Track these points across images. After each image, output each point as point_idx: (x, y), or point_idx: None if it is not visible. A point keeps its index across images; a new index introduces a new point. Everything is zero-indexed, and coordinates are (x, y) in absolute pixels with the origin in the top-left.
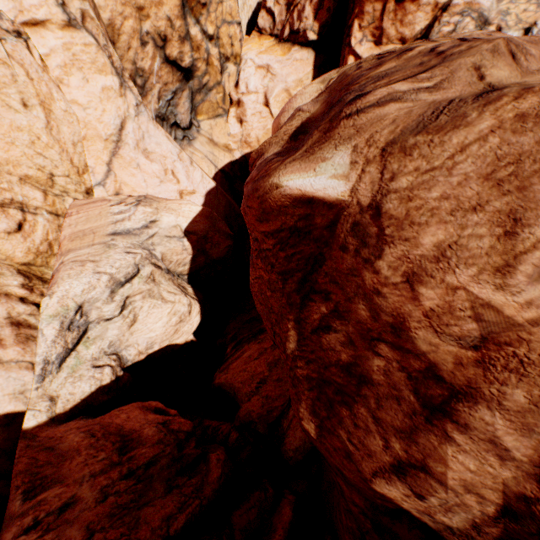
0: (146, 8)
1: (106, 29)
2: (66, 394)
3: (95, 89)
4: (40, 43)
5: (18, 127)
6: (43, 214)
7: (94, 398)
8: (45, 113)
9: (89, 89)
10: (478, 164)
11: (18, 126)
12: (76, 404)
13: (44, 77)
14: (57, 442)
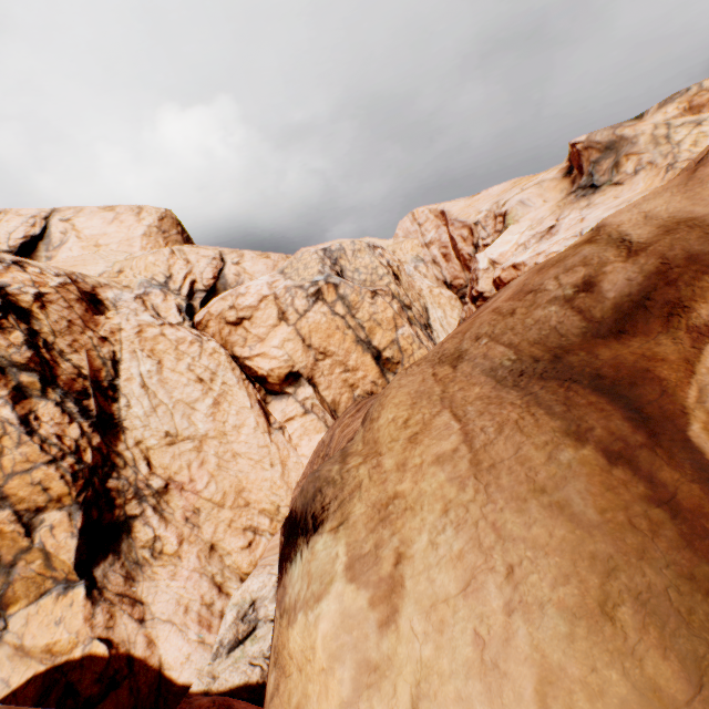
0: (356, 383)
1: (329, 405)
2: (223, 678)
3: (314, 443)
4: (290, 428)
5: (265, 479)
6: (266, 535)
7: (238, 691)
8: (282, 466)
9: (311, 445)
10: (313, 456)
11: (266, 478)
12: (225, 690)
13: (287, 446)
14: (196, 699)
